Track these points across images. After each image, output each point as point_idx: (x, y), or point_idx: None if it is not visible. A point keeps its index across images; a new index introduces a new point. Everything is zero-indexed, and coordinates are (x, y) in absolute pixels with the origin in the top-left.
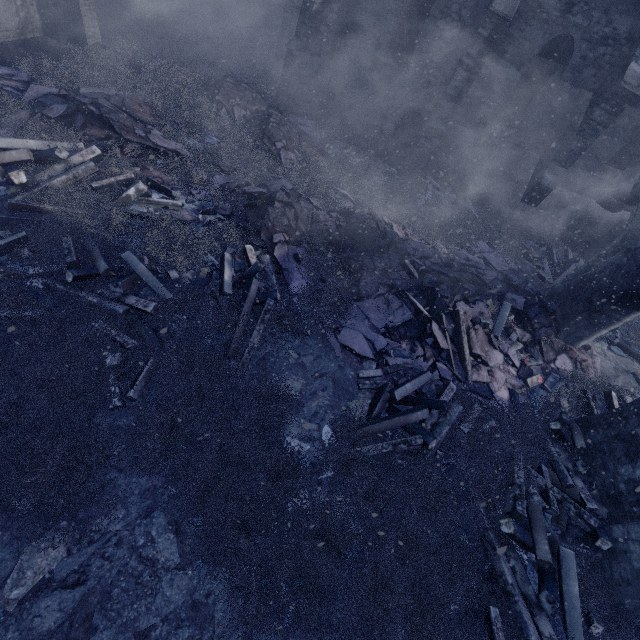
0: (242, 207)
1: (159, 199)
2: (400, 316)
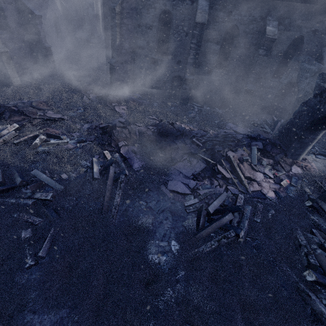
0: (100, 135)
1: (54, 141)
2: (199, 167)
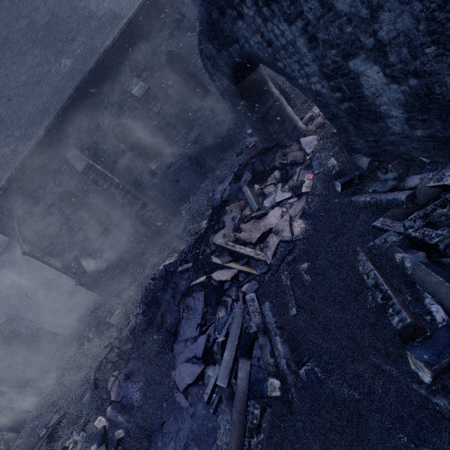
0: None
1: None
2: (199, 304)
